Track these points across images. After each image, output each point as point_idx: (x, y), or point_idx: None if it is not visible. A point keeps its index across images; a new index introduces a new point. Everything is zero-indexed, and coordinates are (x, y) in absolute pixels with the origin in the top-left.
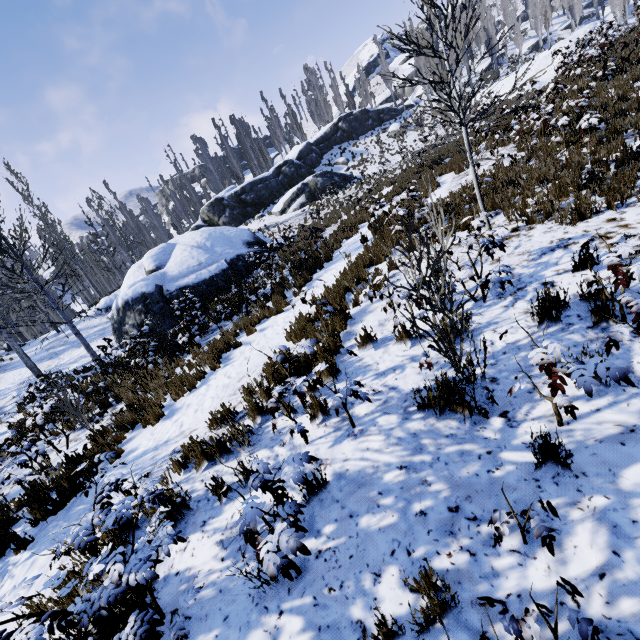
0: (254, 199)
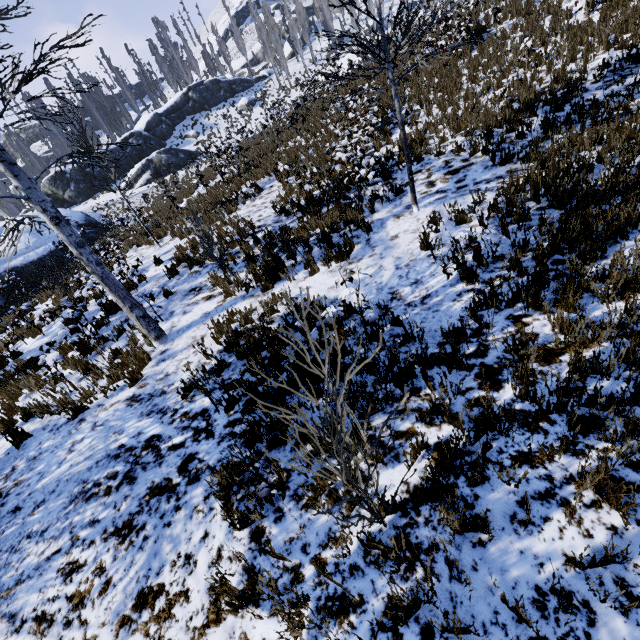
0: (101, 172)
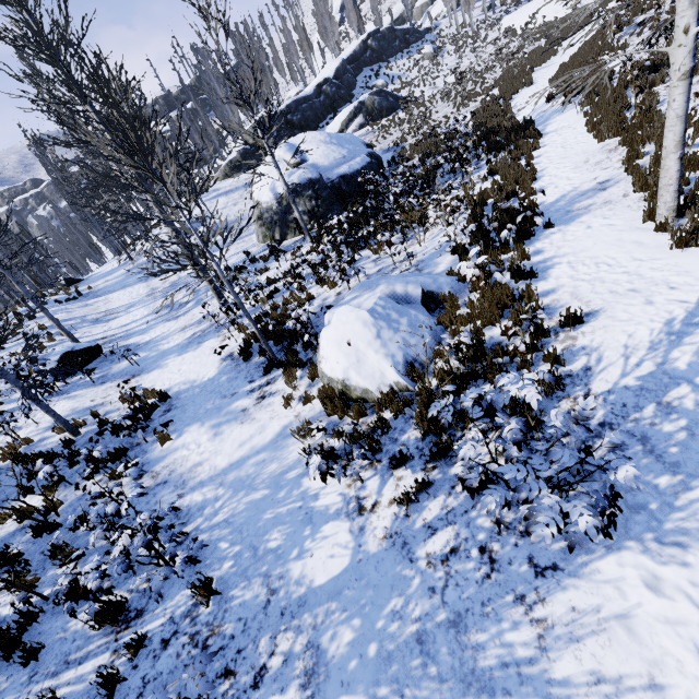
0: (300, 120)
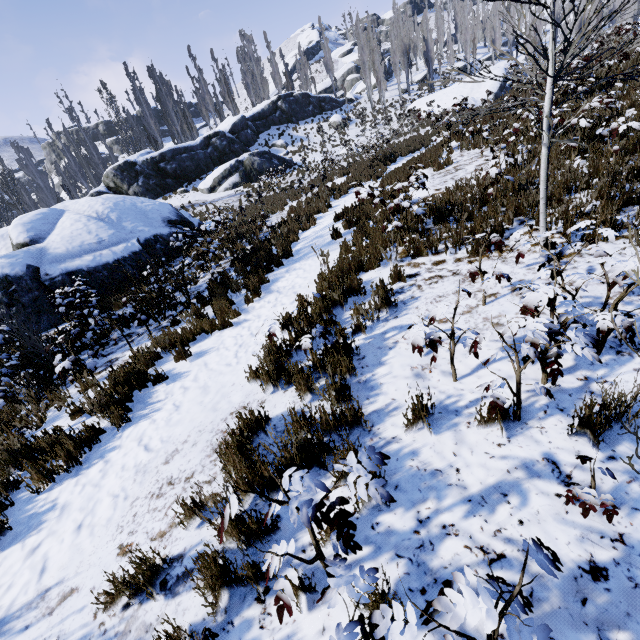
0: (176, 170)
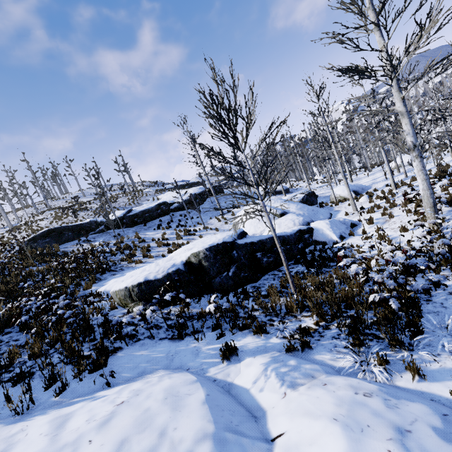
0: None
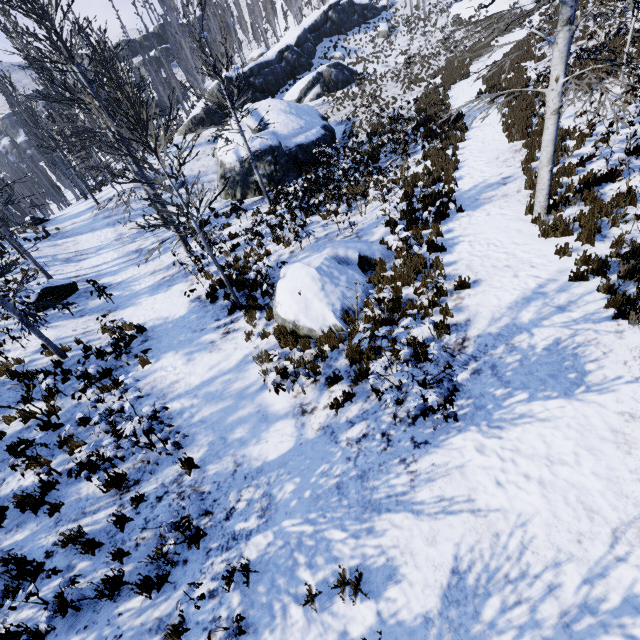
0: (262, 84)
